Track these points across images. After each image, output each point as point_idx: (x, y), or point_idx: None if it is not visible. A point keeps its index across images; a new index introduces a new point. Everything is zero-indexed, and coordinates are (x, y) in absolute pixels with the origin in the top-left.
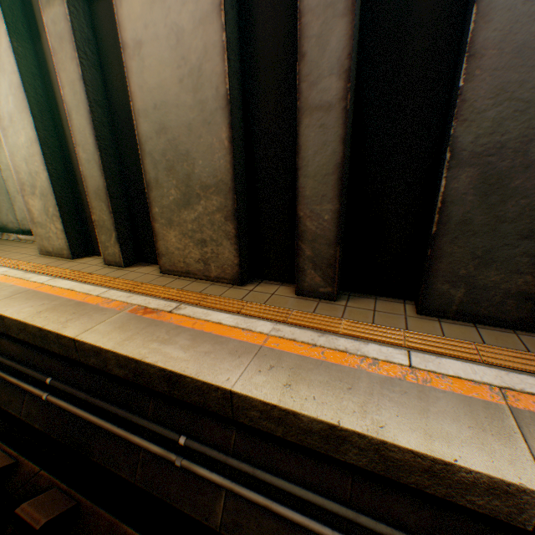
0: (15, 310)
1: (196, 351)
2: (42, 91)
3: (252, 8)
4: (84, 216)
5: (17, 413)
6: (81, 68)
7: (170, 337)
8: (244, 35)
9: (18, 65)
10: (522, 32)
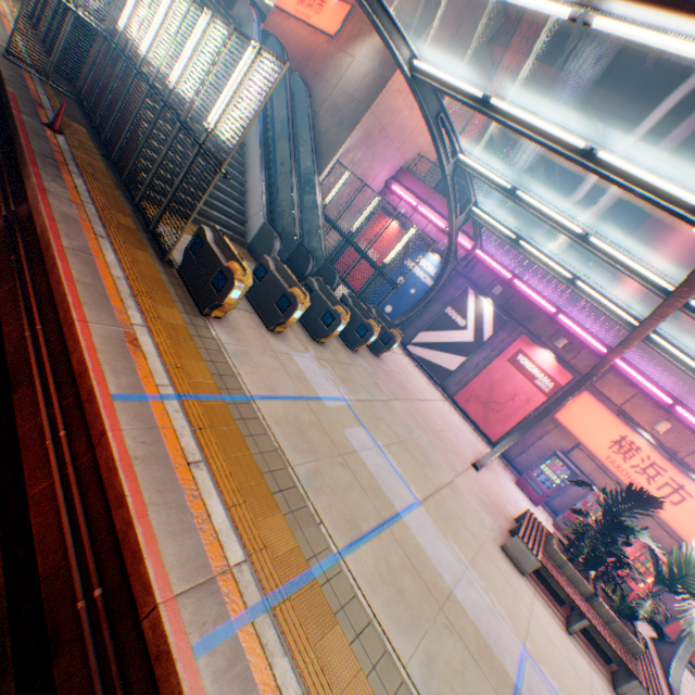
0: None
1: None
2: None
3: None
4: None
5: None
6: None
7: None
8: None
9: None
10: None
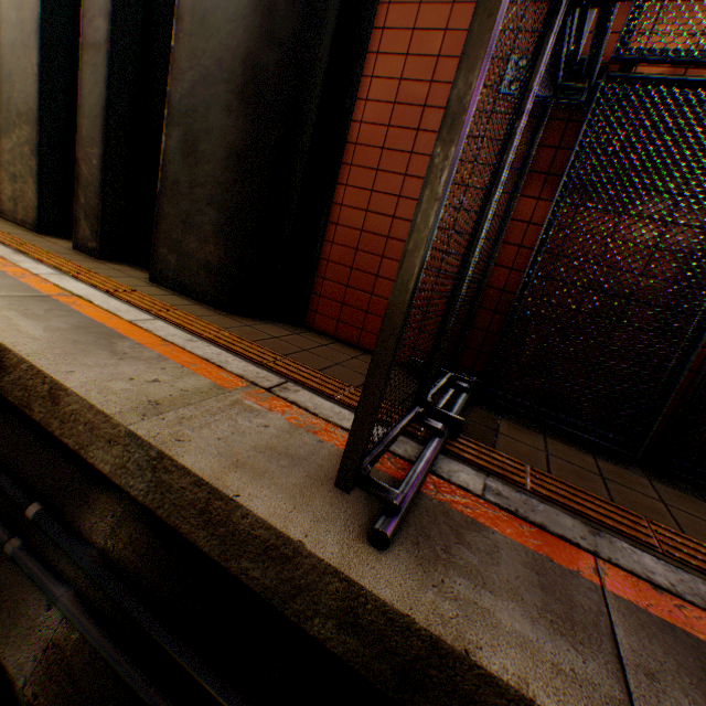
0: None
1: None
2: None
3: None
4: None
5: None
6: None
7: None
8: None
9: None
10: (205, 6)
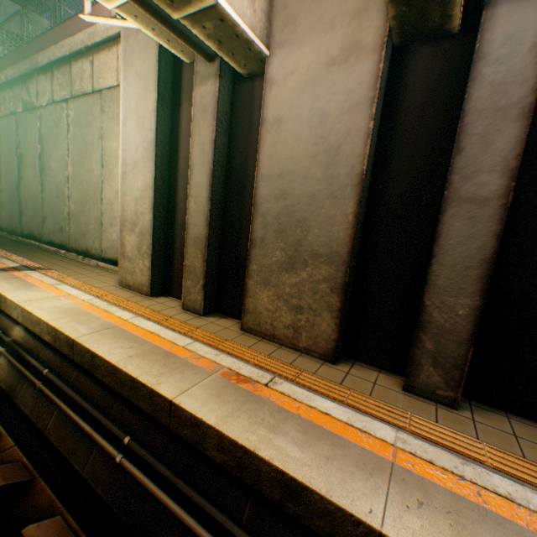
0: (106, 349)
1: (314, 452)
2: (167, 146)
3: (397, 102)
4: (171, 257)
5: (80, 467)
6: (215, 134)
7: (276, 422)
8: (384, 123)
9: (157, 125)
10: None
